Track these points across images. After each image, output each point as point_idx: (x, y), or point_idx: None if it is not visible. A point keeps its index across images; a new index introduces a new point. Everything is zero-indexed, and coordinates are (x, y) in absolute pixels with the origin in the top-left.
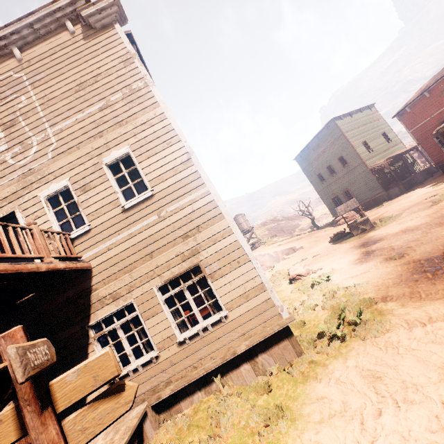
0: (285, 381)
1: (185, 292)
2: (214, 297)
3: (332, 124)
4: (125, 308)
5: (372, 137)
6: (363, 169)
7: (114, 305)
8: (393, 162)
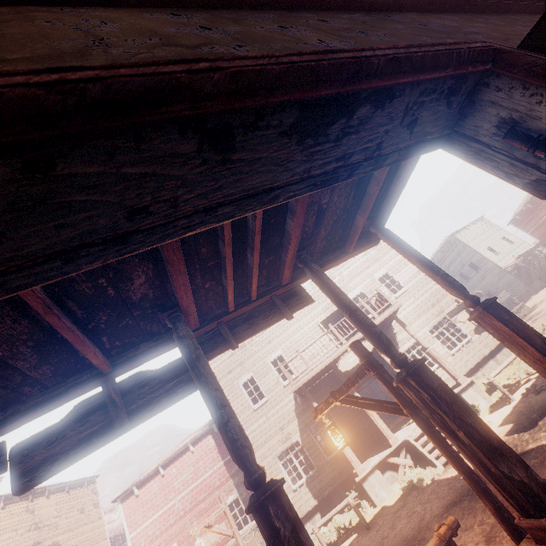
0: (518, 359)
1: (443, 331)
2: (459, 332)
3: (452, 238)
4: (414, 344)
5: (493, 242)
6: (497, 270)
7: (409, 343)
8: (524, 260)
